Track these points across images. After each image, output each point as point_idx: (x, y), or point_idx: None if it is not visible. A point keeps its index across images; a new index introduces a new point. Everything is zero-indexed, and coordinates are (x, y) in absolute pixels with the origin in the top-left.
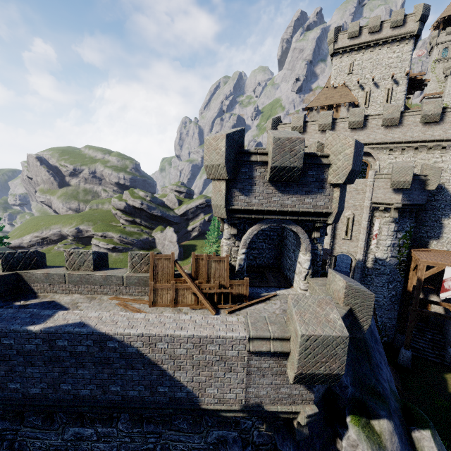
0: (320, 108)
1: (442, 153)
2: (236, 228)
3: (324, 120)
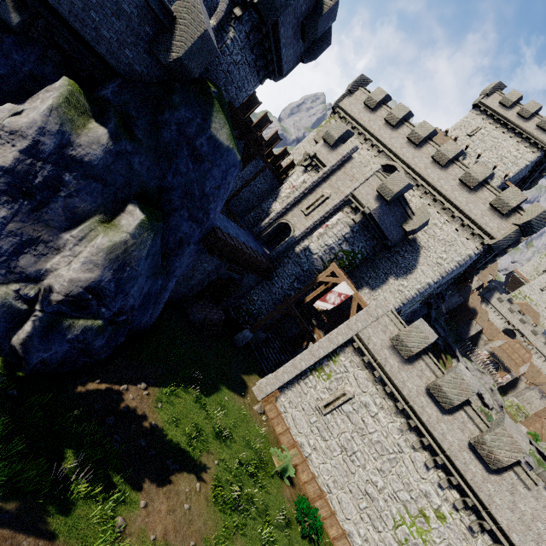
0: None
1: (447, 222)
2: None
3: (397, 112)
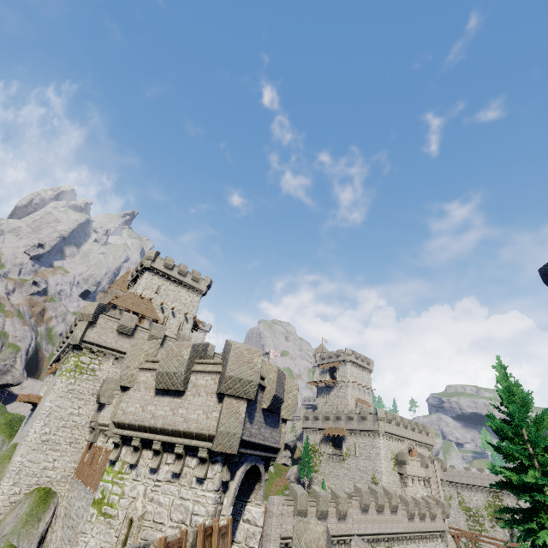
0: (125, 310)
1: None
2: (230, 470)
3: (157, 333)
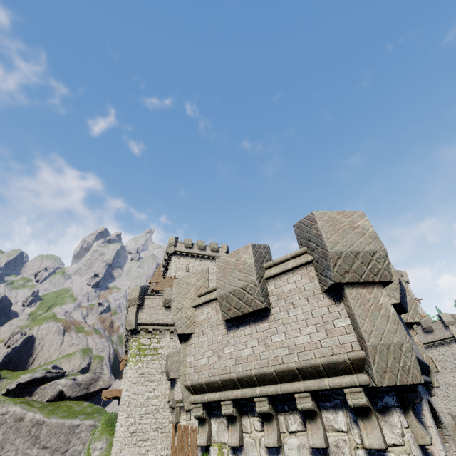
0: None
1: None
2: (418, 420)
3: None
